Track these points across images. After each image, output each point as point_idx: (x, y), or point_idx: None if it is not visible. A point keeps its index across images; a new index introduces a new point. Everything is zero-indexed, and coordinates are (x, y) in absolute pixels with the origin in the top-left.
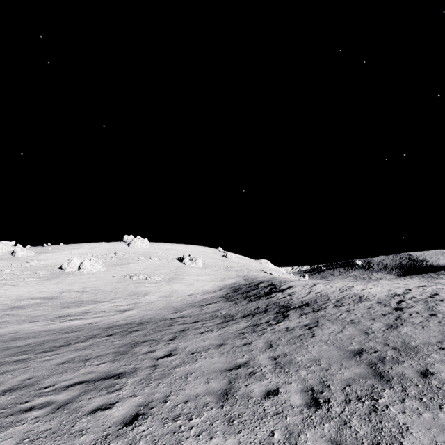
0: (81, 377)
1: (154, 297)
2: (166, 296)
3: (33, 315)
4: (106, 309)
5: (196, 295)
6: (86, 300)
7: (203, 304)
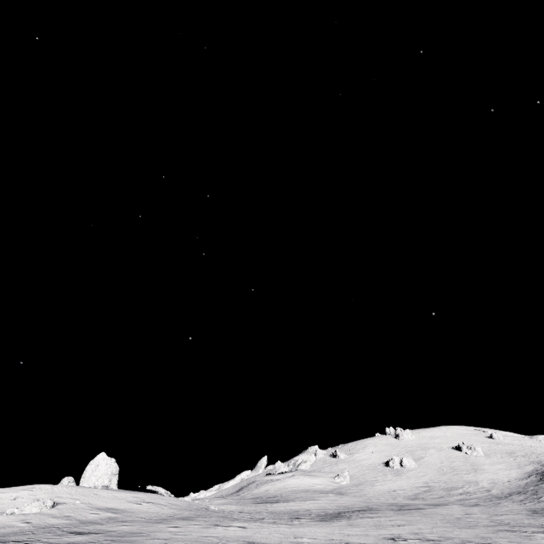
0: (538, 496)
1: (486, 484)
2: (493, 483)
3: (443, 494)
4: (474, 491)
5: (514, 481)
6: (450, 487)
7: (533, 485)
